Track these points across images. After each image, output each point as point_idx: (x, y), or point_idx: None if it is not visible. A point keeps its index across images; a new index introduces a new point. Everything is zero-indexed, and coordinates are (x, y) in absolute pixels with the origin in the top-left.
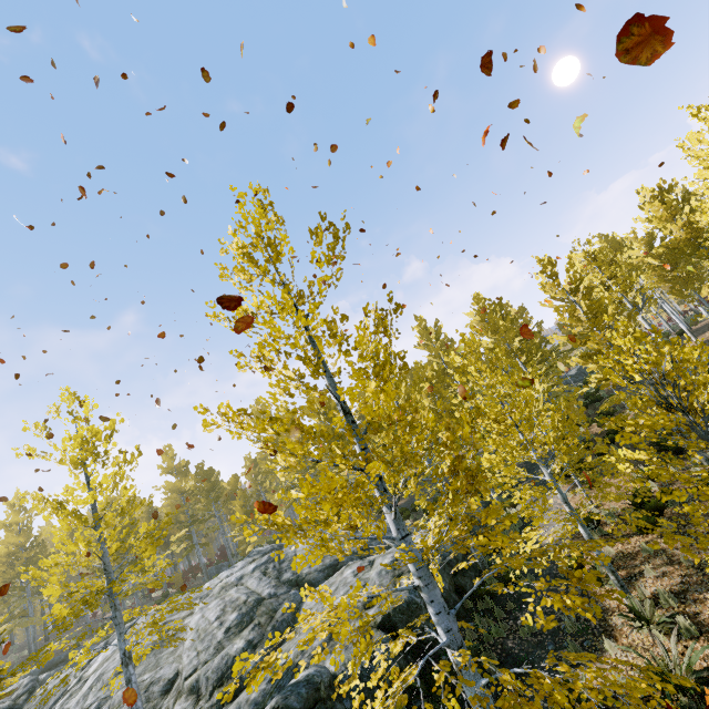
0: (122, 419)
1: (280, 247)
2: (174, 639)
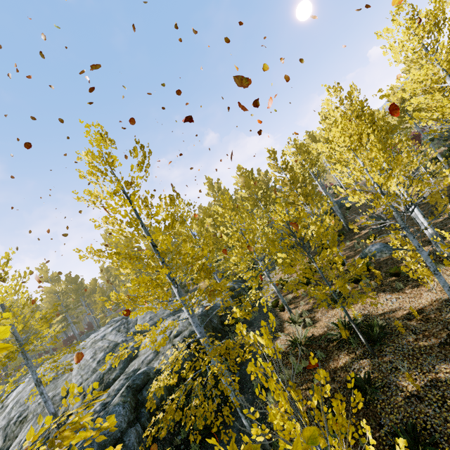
0: (13, 251)
1: (113, 162)
2: (67, 369)
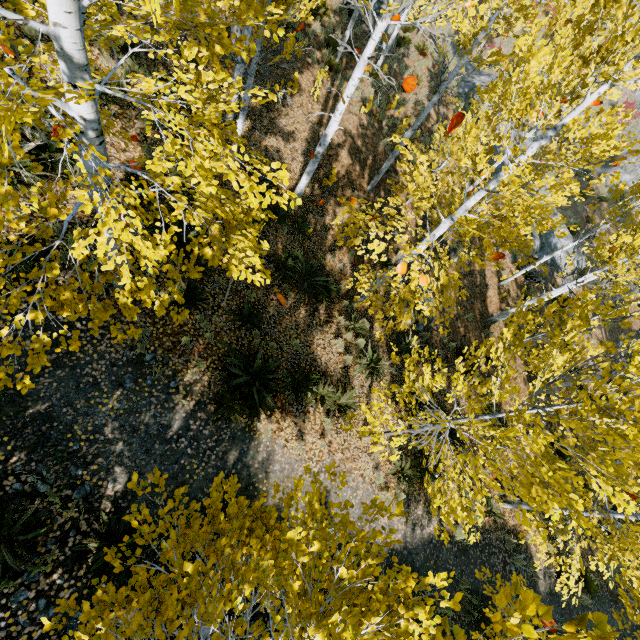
0: None
1: None
2: None
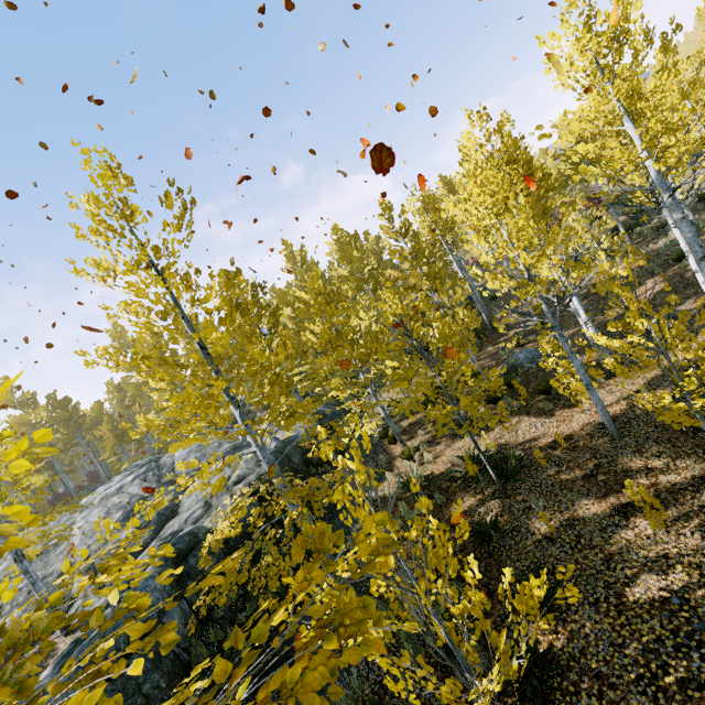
0: None
1: (134, 216)
2: (65, 536)
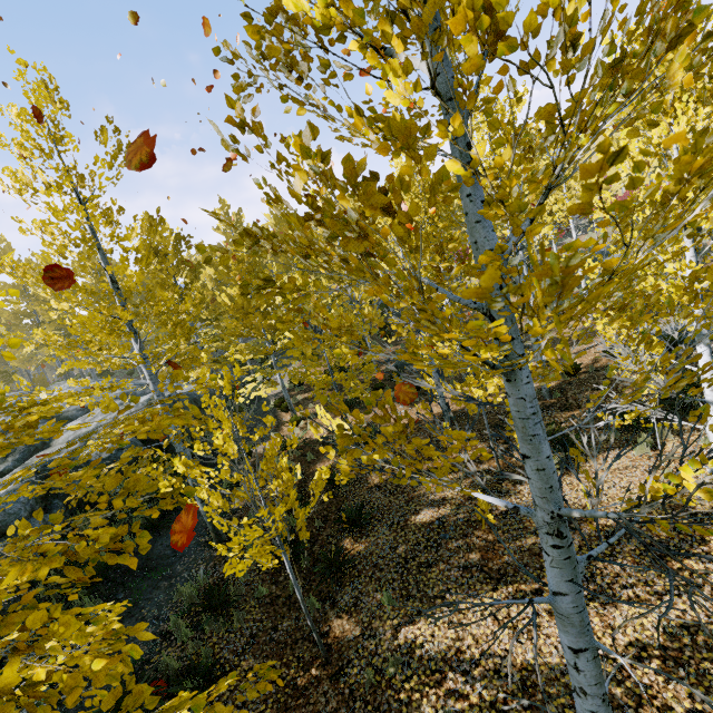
0: None
1: (66, 143)
2: None
